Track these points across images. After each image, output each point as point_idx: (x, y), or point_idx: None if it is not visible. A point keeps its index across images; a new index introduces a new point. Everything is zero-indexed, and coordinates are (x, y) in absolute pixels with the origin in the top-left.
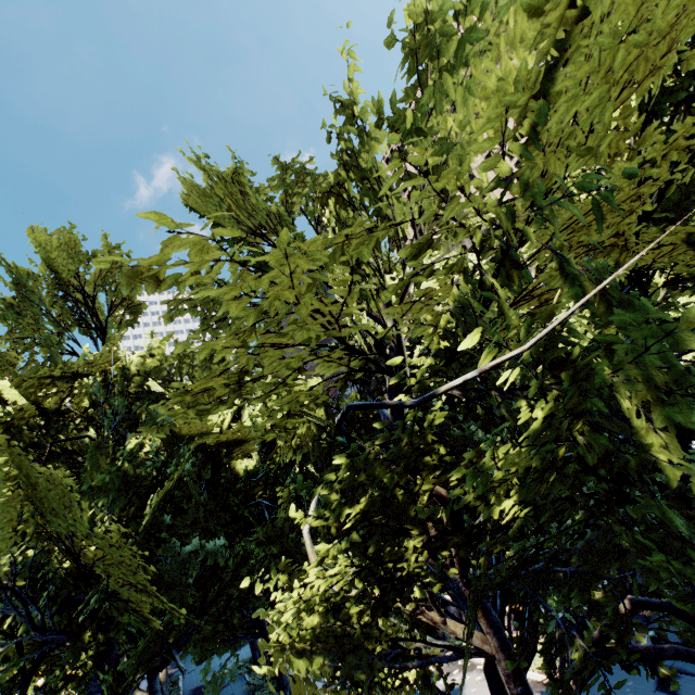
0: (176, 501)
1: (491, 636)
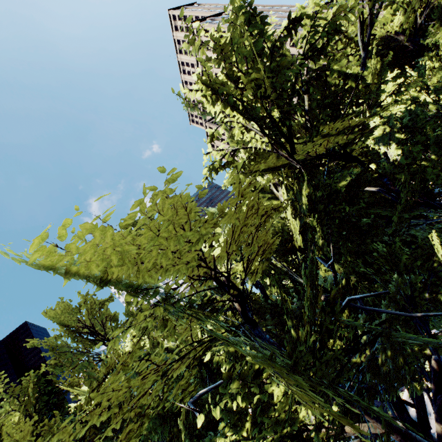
0: (197, 402)
1: (376, 423)
